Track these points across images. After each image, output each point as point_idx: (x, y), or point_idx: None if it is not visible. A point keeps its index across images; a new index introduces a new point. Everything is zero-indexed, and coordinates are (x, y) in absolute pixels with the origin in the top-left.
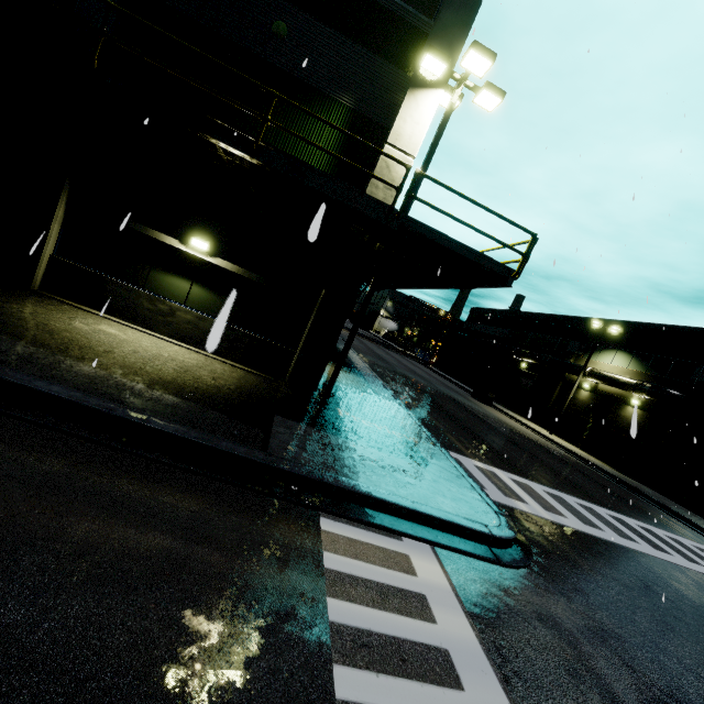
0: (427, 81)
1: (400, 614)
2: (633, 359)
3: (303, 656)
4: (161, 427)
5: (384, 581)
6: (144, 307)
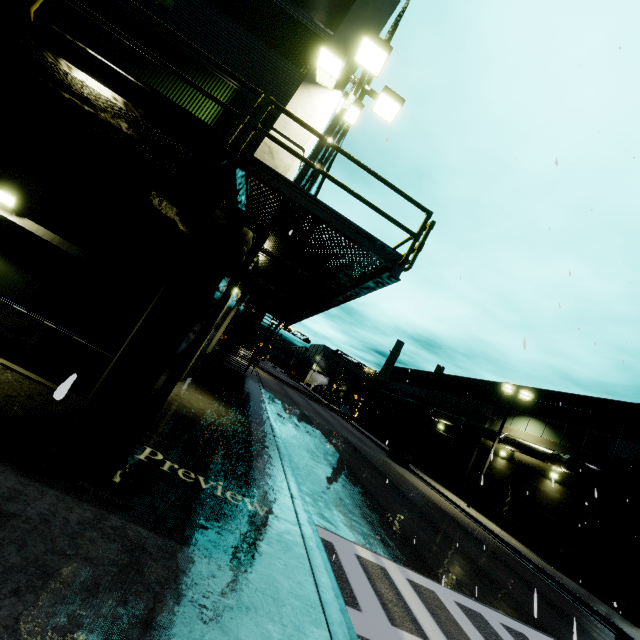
0: (323, 80)
1: None
2: (546, 427)
3: None
4: None
5: None
6: None
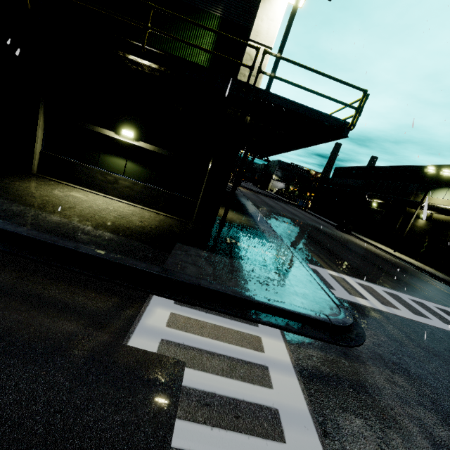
0: None
1: (243, 381)
2: None
3: (152, 412)
4: (87, 252)
5: (235, 356)
6: (99, 179)
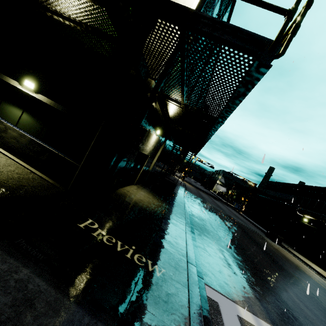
0: None
1: None
2: None
3: None
4: None
5: None
6: None
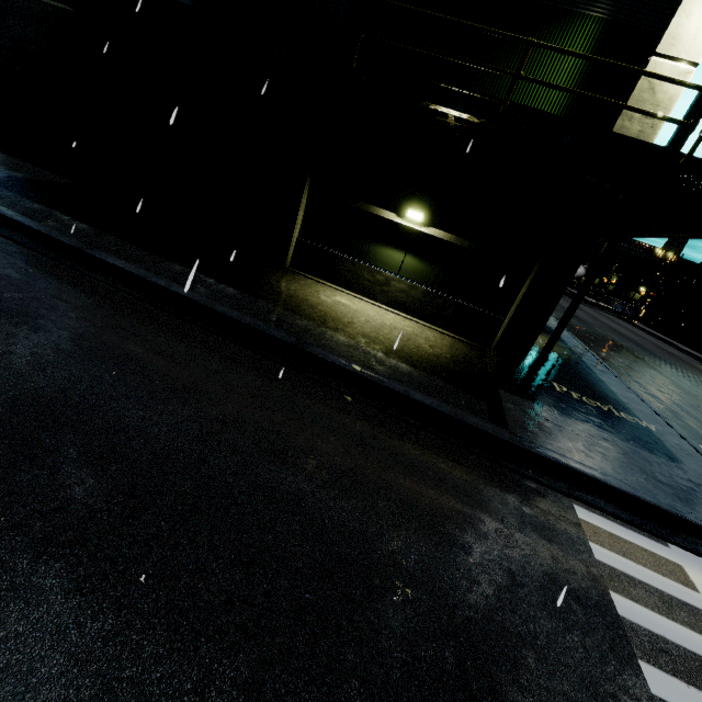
0: None
1: (693, 630)
2: None
3: (606, 641)
4: (420, 399)
5: (662, 588)
6: (365, 278)
